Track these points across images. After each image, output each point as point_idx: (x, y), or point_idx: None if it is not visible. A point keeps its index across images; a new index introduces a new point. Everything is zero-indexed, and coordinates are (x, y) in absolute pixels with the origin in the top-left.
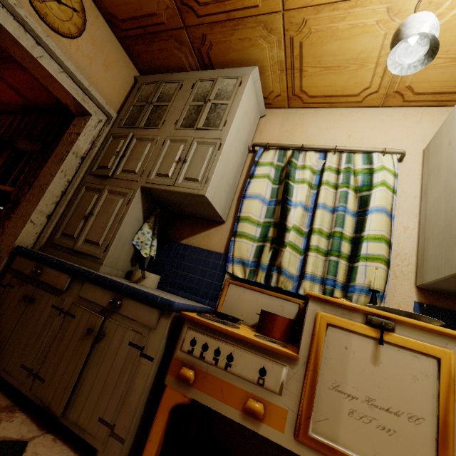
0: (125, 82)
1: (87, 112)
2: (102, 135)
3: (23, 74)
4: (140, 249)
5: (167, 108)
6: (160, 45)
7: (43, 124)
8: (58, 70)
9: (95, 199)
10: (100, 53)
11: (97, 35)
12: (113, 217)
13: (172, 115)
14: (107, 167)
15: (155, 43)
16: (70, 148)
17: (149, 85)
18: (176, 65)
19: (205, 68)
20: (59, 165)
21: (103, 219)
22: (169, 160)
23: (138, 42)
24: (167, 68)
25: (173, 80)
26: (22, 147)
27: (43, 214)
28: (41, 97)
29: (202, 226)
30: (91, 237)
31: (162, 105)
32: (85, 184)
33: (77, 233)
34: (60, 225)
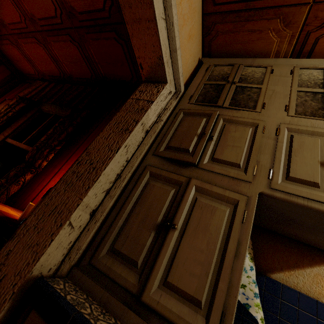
0: (193, 60)
1: (164, 78)
2: (169, 108)
3: (71, 47)
4: (247, 305)
5: (261, 90)
6: (255, 25)
7: (76, 92)
8: (161, 14)
9: (170, 197)
10: (190, 19)
11: (194, 1)
12: (218, 243)
13: (273, 99)
14: (186, 150)
15: (250, 22)
16: (139, 116)
17: (222, 67)
18: (257, 51)
19: (296, 58)
20: (123, 137)
21: (200, 242)
22: (305, 158)
23: (227, 20)
24: (241, 54)
25: (256, 65)
26: (47, 110)
27: (88, 208)
28: (77, 71)
29: (304, 256)
30: (180, 281)
31: (251, 87)
32: (149, 168)
33: (142, 256)
34: (108, 230)
